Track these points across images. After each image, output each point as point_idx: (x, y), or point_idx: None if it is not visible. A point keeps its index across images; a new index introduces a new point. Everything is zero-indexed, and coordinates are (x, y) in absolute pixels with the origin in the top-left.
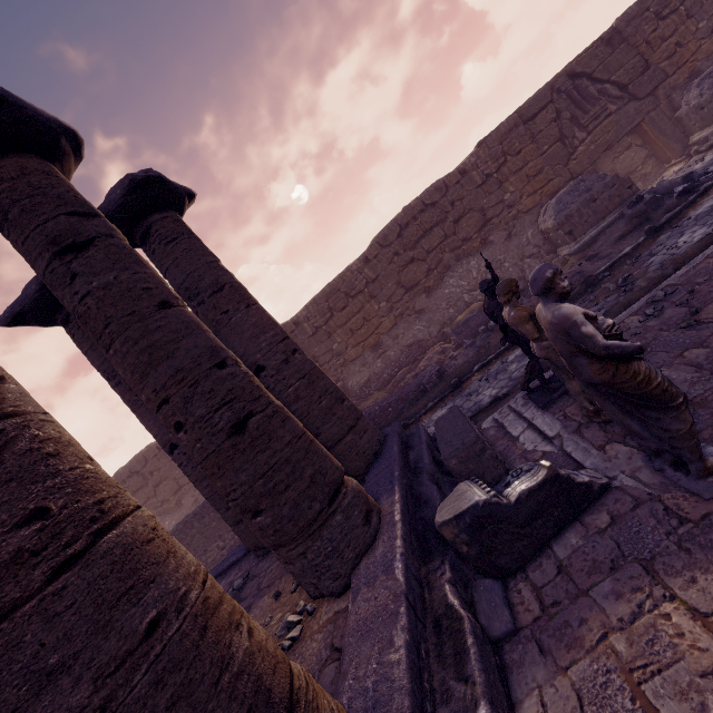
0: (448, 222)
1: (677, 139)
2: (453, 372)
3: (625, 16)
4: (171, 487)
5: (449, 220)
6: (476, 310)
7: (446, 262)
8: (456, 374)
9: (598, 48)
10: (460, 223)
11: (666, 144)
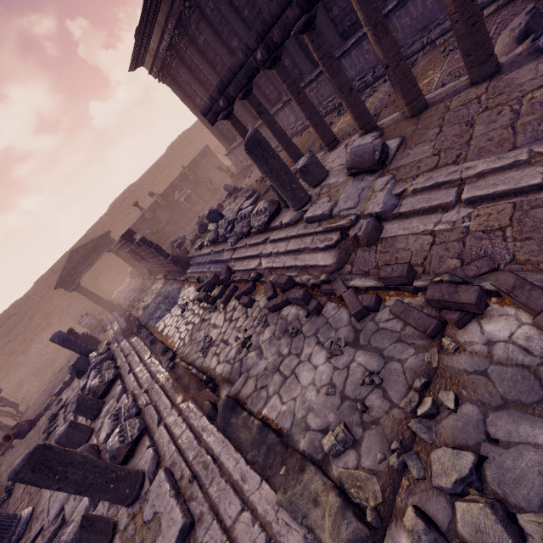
0: (26, 320)
1: (124, 270)
2: (29, 396)
3: (89, 231)
4: None
5: (26, 319)
6: (42, 362)
7: (30, 337)
8: (30, 397)
9: (82, 242)
10: (33, 319)
11: (121, 272)
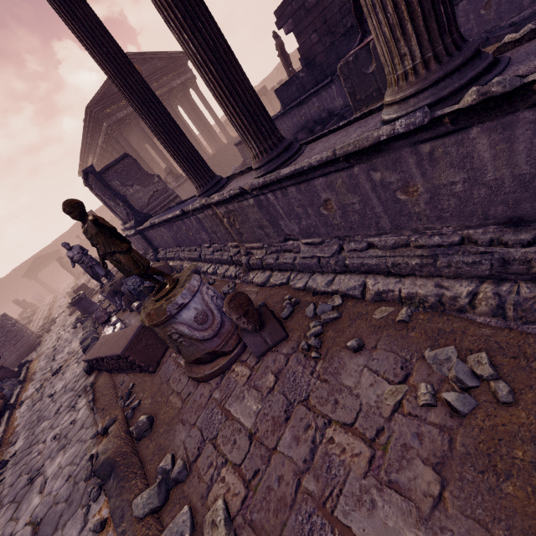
0: (3, 292)
1: None
2: None
3: (54, 242)
4: None
5: (3, 291)
6: None
7: (4, 303)
8: None
9: (48, 248)
10: (8, 292)
11: None
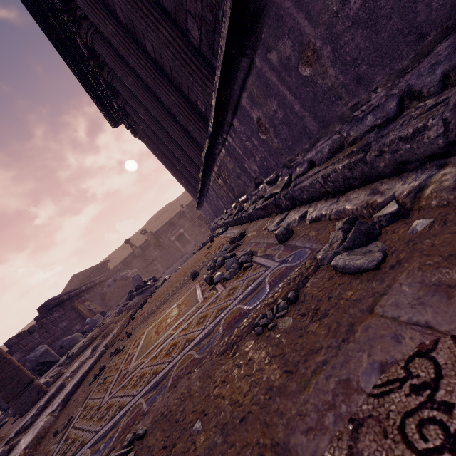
0: None
1: None
2: None
3: None
4: None
5: None
6: None
7: None
8: None
9: (120, 249)
10: None
11: None
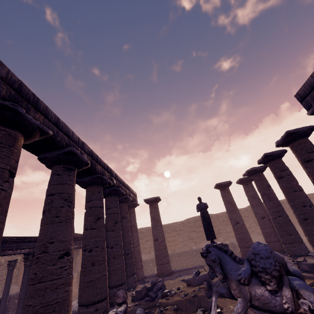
0: None
1: None
2: None
3: None
4: (150, 244)
5: None
6: None
7: None
8: None
9: None
10: None
11: None
